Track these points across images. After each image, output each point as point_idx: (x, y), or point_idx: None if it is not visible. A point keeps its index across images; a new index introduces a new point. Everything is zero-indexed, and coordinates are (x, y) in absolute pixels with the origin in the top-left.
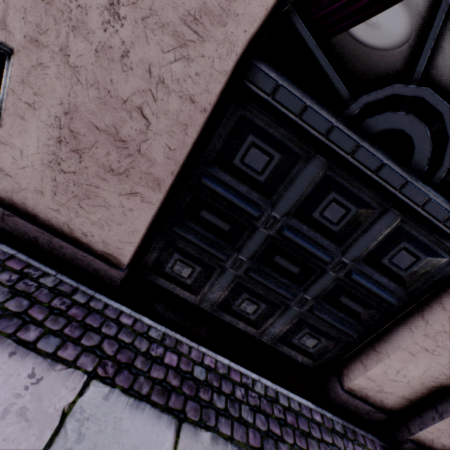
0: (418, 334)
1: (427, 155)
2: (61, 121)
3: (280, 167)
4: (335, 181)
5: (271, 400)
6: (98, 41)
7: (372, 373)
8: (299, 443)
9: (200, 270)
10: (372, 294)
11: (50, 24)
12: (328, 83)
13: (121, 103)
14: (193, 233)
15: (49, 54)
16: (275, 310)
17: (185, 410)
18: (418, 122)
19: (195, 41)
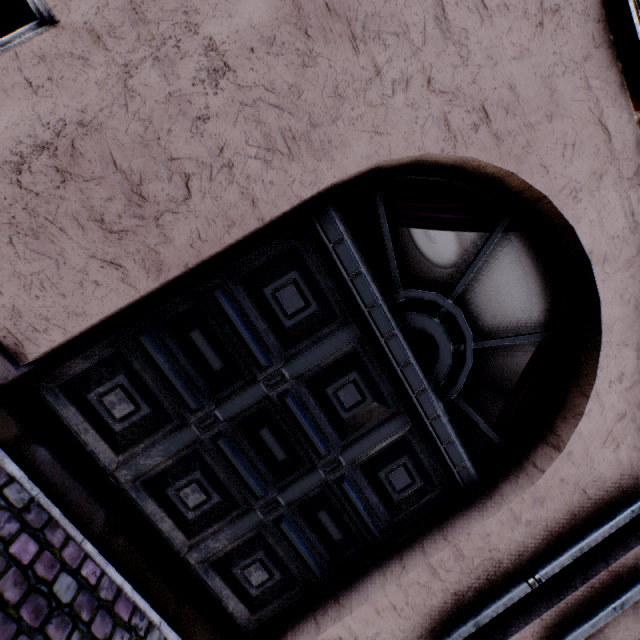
0: (391, 582)
1: (447, 370)
2: (66, 128)
3: (313, 320)
4: (362, 360)
5: None
6: (179, 88)
7: (324, 637)
8: None
9: (147, 413)
10: (357, 515)
11: (130, 37)
12: (386, 262)
13: (167, 158)
14: (166, 355)
15: (106, 58)
16: (229, 510)
17: None
18: (447, 335)
19: (284, 154)
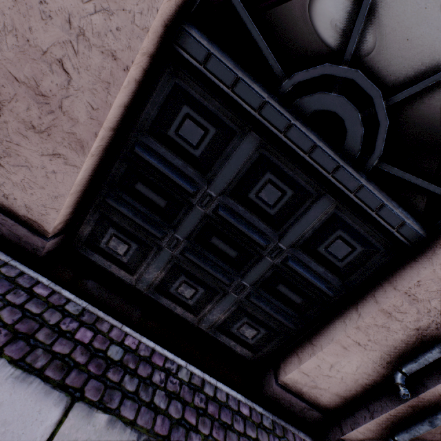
0: (350, 326)
1: (359, 140)
2: None
3: (216, 142)
4: (271, 161)
5: (194, 388)
6: None
7: (306, 366)
8: (216, 435)
9: (136, 247)
10: (309, 283)
11: None
12: (263, 58)
13: (41, 54)
14: (127, 207)
15: None
16: (213, 296)
17: (84, 388)
18: (350, 105)
19: None
